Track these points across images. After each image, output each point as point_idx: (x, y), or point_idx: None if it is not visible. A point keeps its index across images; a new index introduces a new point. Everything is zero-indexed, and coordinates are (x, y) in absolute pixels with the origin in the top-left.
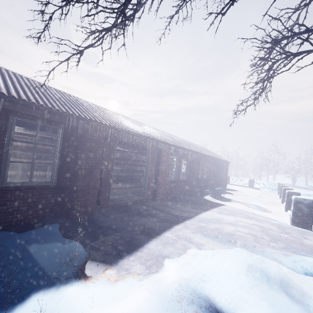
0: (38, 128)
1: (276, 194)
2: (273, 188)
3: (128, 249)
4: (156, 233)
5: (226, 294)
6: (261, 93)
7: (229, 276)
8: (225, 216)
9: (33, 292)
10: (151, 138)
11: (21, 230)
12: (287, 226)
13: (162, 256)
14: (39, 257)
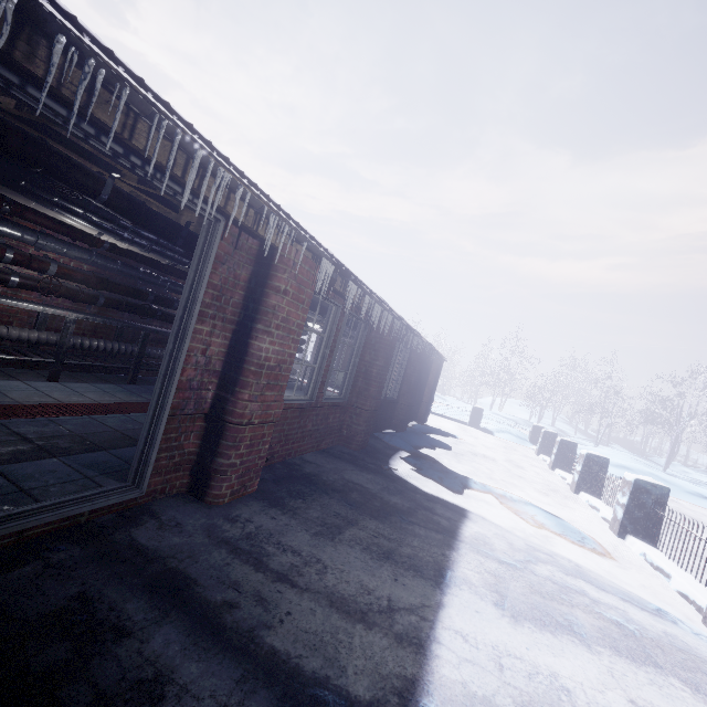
0: None
1: (531, 453)
2: (521, 435)
3: None
4: None
5: None
6: None
7: None
8: (560, 661)
9: None
10: (226, 166)
11: None
12: None
13: None
14: None
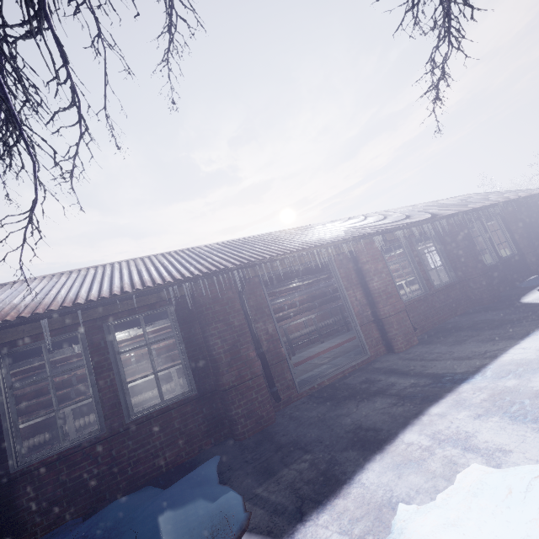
0: (142, 323)
1: None
2: None
3: (320, 494)
4: (383, 437)
5: None
6: (447, 11)
7: None
8: None
9: None
10: (322, 245)
11: (170, 479)
12: None
13: (392, 503)
14: (168, 538)
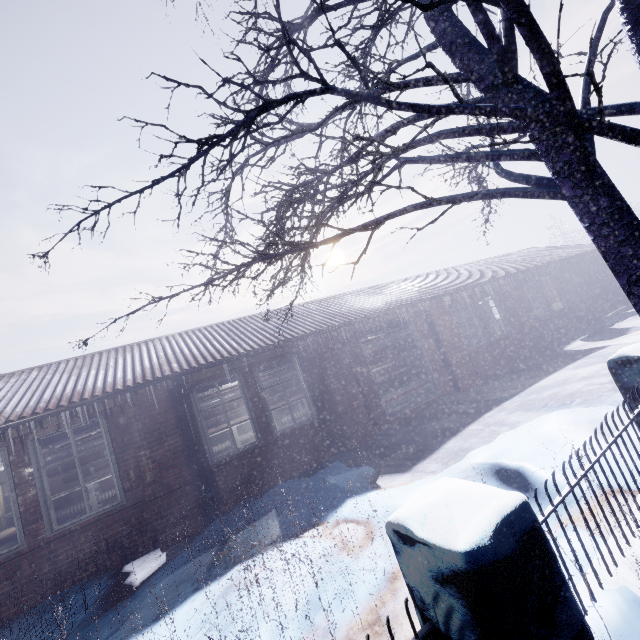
0: (276, 367)
1: None
2: None
3: (422, 456)
4: (456, 431)
5: (521, 454)
6: None
7: (530, 439)
8: (583, 370)
9: (344, 498)
10: (402, 306)
11: (310, 473)
12: None
13: (462, 449)
14: (338, 482)
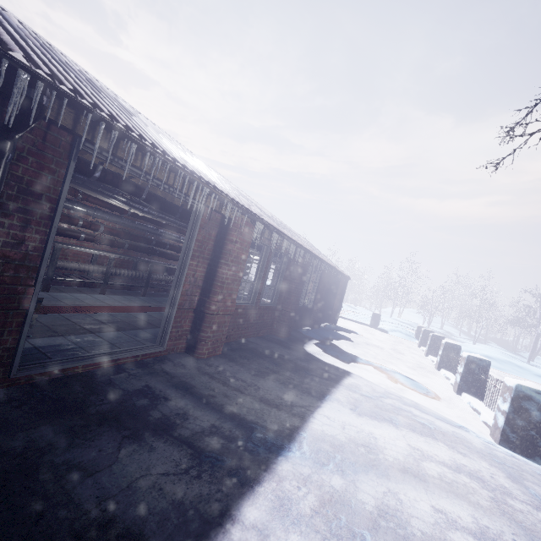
0: None
1: (414, 346)
2: (409, 333)
3: None
4: None
5: None
6: None
7: None
8: (377, 429)
9: None
10: (206, 183)
11: None
12: (507, 457)
13: None
14: None
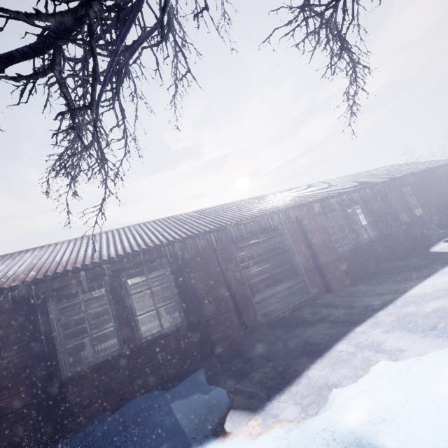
0: (146, 273)
1: None
2: None
3: (280, 384)
4: (322, 348)
5: (420, 442)
6: (353, 69)
7: (431, 406)
8: None
9: None
10: (274, 212)
11: (172, 384)
12: None
13: (328, 385)
14: (180, 415)
